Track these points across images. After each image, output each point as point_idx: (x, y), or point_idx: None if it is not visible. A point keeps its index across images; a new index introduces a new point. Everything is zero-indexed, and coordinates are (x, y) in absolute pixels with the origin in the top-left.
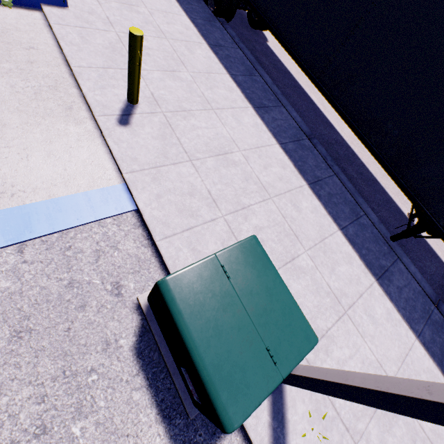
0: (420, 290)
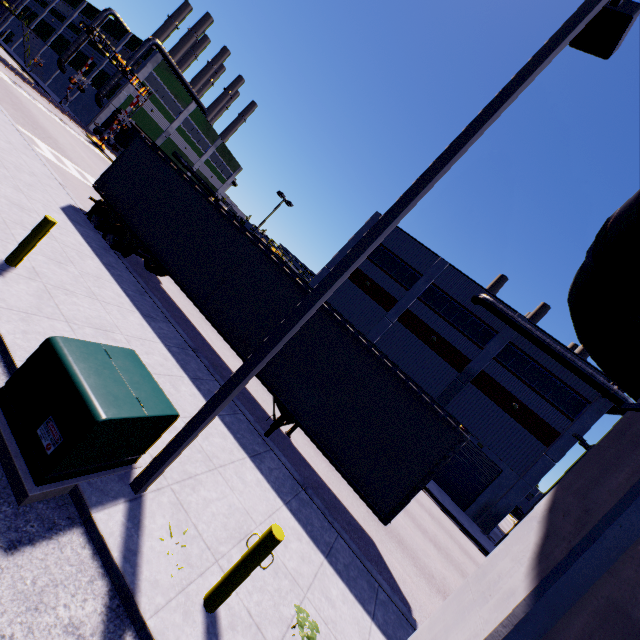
0: (290, 475)
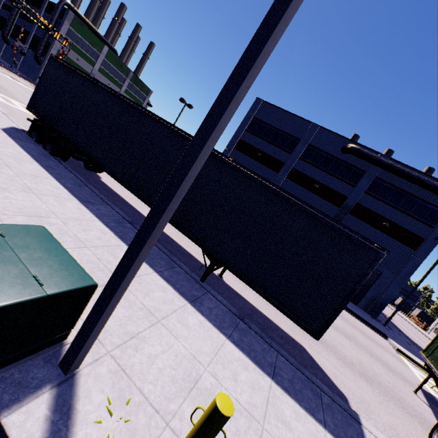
0: (228, 310)
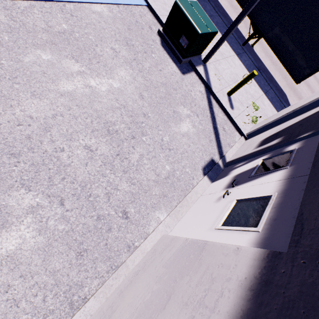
0: (253, 64)
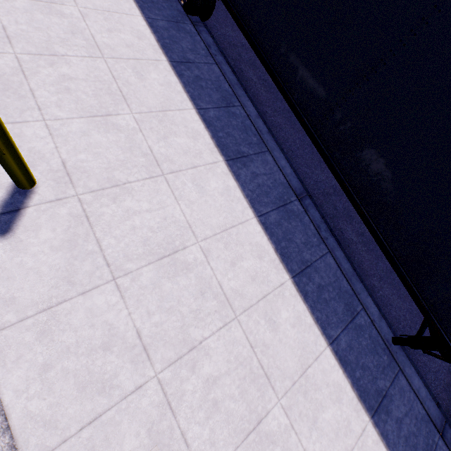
0: (424, 414)
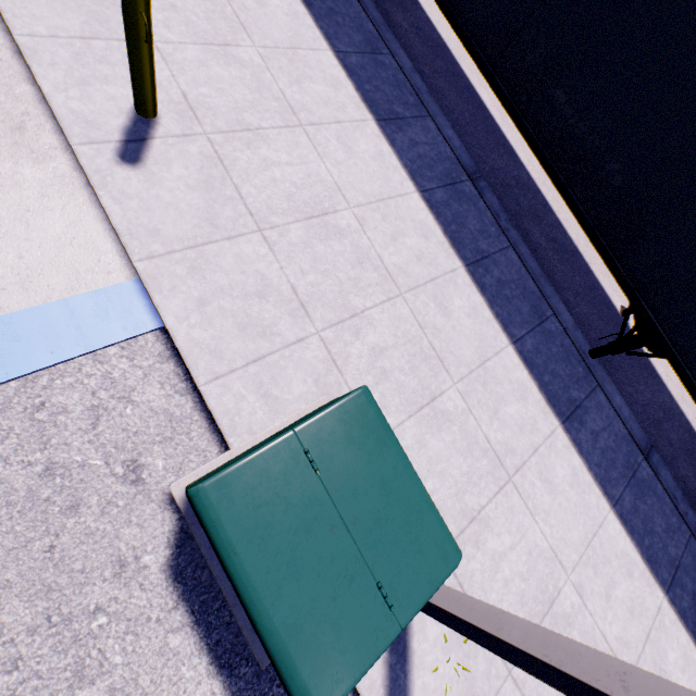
0: (625, 433)
